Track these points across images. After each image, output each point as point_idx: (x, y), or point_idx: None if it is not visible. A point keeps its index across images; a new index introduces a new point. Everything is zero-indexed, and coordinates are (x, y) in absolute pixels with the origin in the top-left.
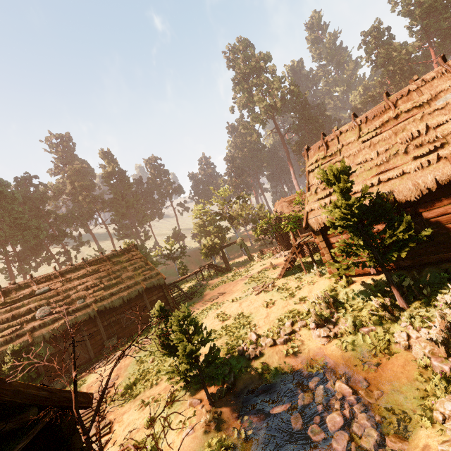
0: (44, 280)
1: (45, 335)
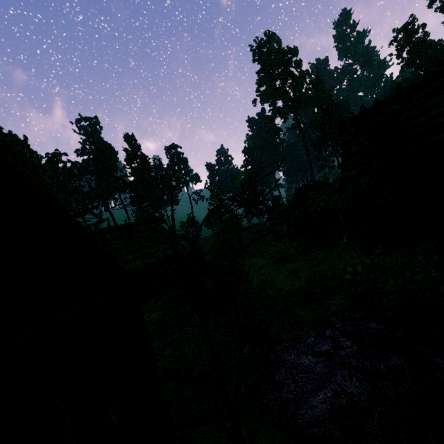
0: None
1: None
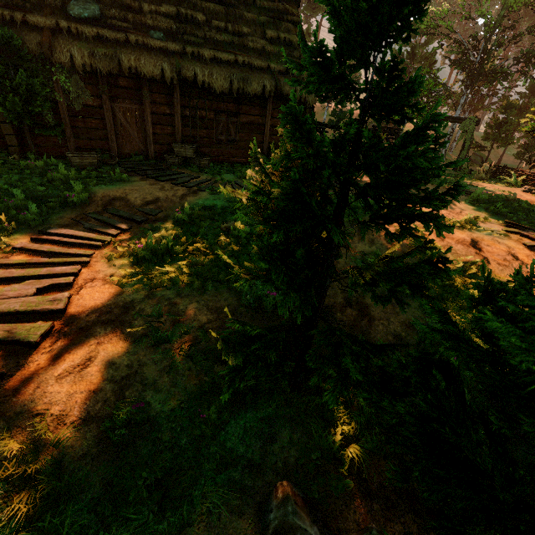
0: None
1: (75, 55)
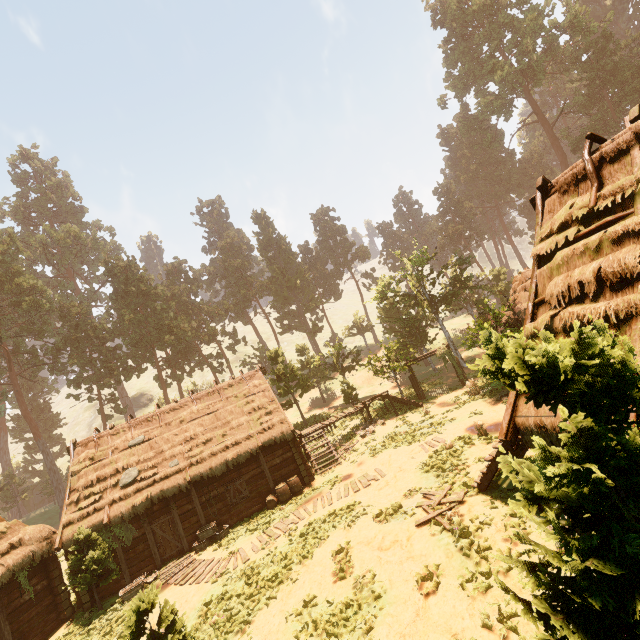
0: (142, 424)
1: (124, 513)
